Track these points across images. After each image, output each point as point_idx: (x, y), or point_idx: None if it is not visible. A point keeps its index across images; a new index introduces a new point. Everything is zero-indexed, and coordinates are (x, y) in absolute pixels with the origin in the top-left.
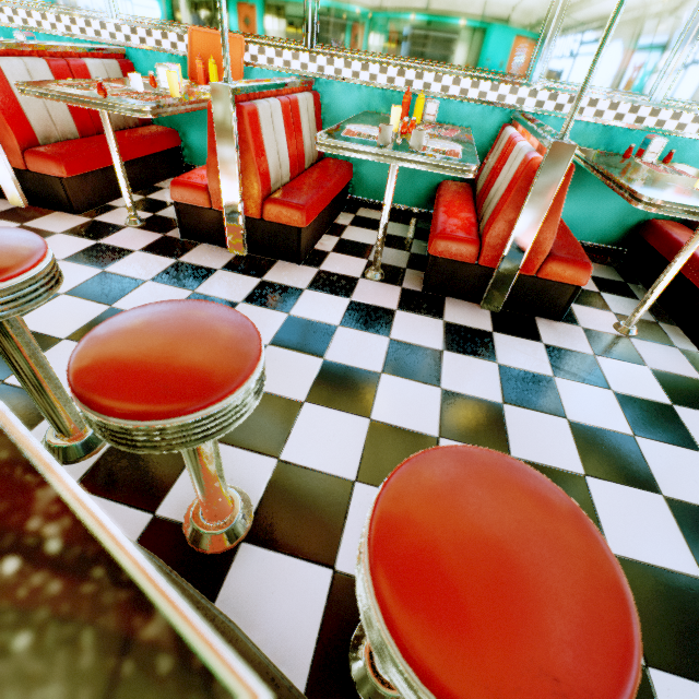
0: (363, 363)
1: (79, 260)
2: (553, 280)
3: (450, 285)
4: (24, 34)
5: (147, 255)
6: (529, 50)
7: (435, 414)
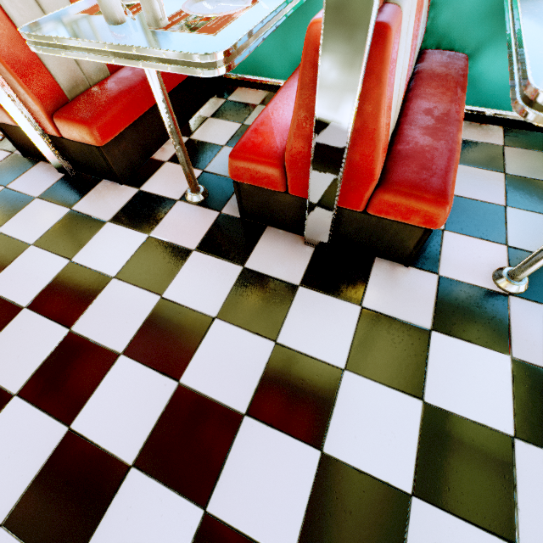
0: (109, 337)
1: None
2: (389, 218)
3: (268, 214)
4: None
5: None
6: None
7: (147, 426)
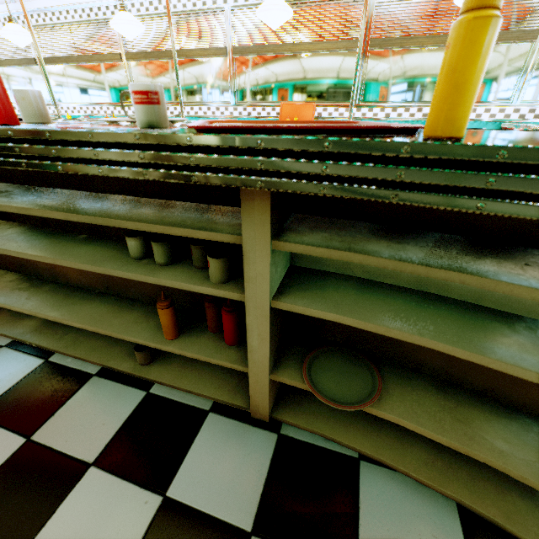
0: None
1: None
2: None
3: None
4: None
5: None
6: (511, 86)
7: None
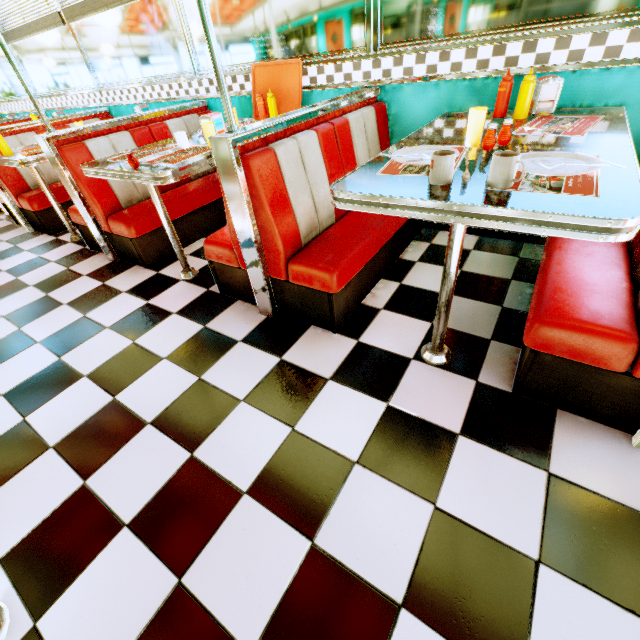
0: (373, 567)
1: (121, 327)
2: None
3: (567, 394)
4: (140, 107)
5: (181, 319)
6: None
7: None
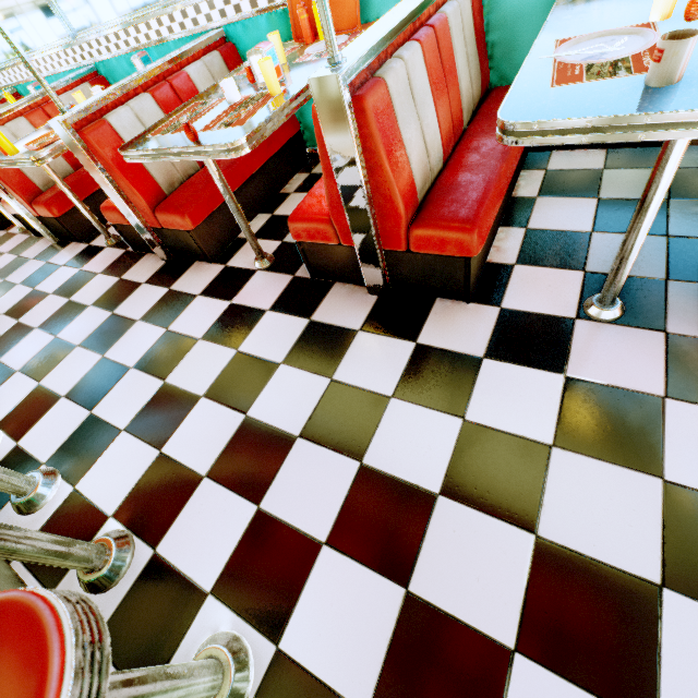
0: (615, 551)
1: (215, 336)
2: None
3: None
4: (138, 57)
5: (278, 315)
6: None
7: None
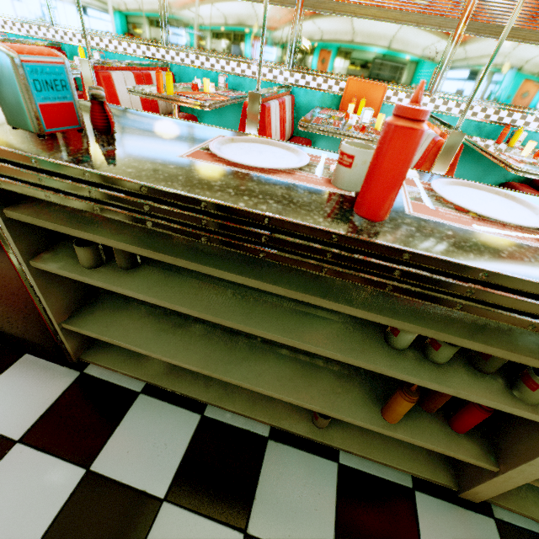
0: None
1: None
2: None
3: None
4: (225, 76)
5: None
6: None
7: None
